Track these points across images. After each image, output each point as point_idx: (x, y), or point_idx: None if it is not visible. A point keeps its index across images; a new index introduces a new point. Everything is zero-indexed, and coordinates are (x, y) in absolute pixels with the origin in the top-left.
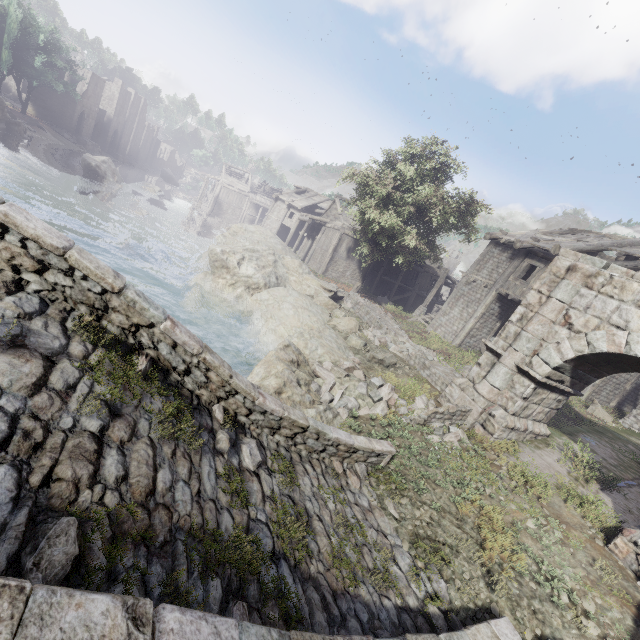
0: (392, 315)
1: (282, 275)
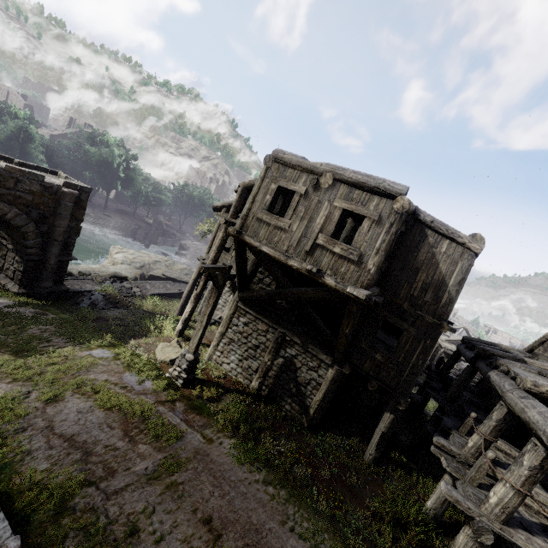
0: None
1: (156, 268)
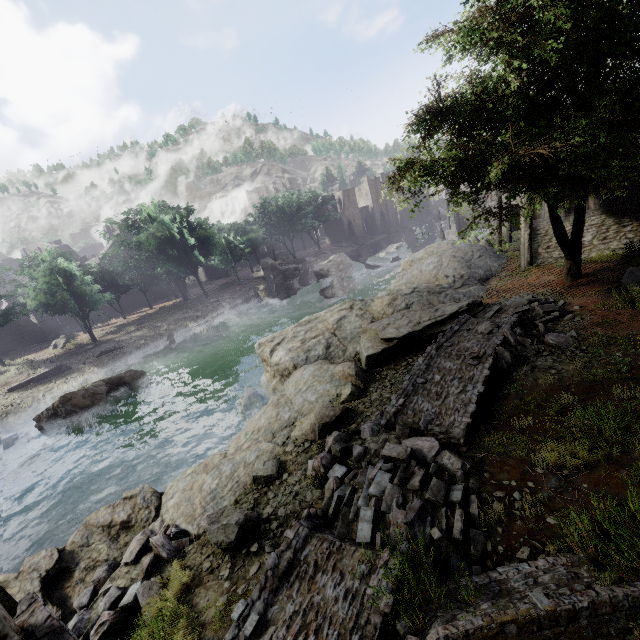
0: (603, 324)
1: (349, 334)
